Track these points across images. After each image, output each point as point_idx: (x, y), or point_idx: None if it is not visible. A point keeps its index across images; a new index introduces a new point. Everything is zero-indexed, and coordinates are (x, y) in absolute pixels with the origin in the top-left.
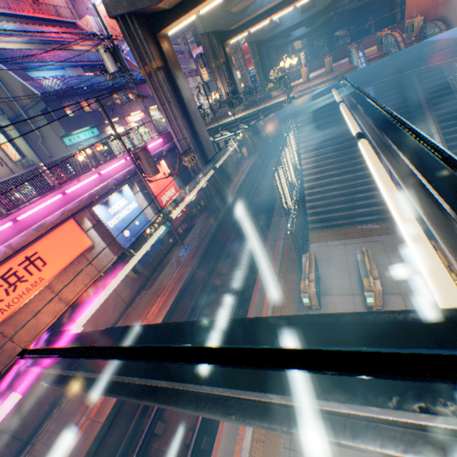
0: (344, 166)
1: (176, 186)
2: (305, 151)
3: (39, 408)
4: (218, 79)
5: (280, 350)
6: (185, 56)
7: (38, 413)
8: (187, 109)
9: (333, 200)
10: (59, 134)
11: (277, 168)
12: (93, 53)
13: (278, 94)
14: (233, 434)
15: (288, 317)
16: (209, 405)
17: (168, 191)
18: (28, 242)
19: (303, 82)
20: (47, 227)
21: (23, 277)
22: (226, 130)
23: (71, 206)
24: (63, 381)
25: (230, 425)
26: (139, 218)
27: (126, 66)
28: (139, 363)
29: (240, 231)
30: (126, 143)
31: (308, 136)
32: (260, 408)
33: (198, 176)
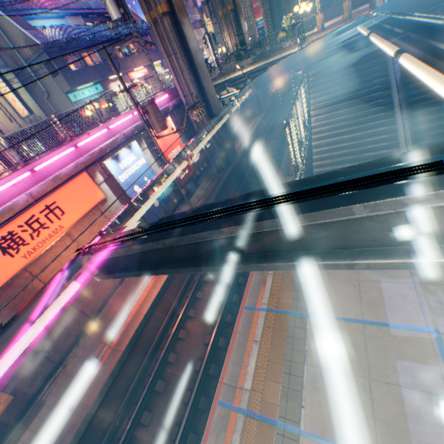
0: (355, 124)
1: (182, 145)
2: (315, 107)
3: (67, 338)
4: (225, 30)
5: (357, 183)
6: (188, 5)
7: (67, 341)
8: (193, 62)
9: (341, 159)
10: (64, 90)
11: (288, 121)
12: (93, 0)
13: (289, 45)
14: (238, 362)
15: (358, 165)
16: (269, 259)
17: (175, 149)
18: (46, 192)
19: (317, 31)
20: (63, 178)
21: (44, 224)
22: (233, 86)
23: (83, 159)
24: (117, 272)
25: (236, 355)
26: (148, 174)
27: (129, 12)
28: (207, 224)
29: (245, 191)
30: (134, 95)
31: (320, 92)
32: (321, 253)
33: (216, 117)
